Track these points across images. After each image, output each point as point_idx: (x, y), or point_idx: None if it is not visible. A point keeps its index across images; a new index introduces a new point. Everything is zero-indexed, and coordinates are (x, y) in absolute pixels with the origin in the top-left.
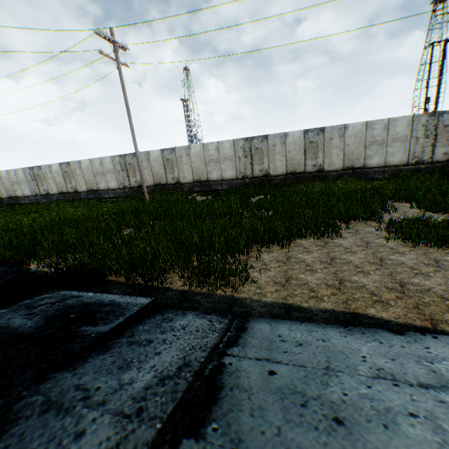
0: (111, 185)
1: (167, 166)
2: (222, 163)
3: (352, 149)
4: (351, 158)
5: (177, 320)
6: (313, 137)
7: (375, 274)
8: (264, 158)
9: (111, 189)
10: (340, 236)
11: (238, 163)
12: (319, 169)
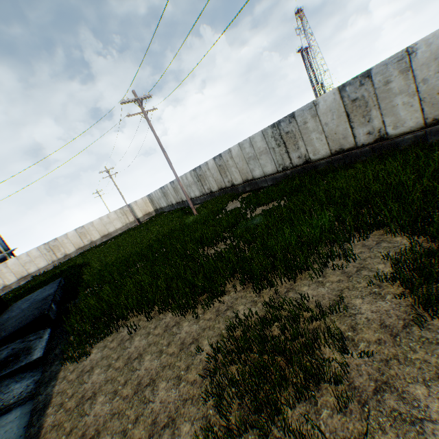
0: (196, 194)
1: (221, 172)
2: (259, 159)
3: (435, 84)
4: (438, 102)
5: (22, 381)
6: (355, 92)
7: (112, 403)
8: (298, 141)
9: (197, 196)
10: (196, 316)
11: (274, 155)
12: (379, 136)
